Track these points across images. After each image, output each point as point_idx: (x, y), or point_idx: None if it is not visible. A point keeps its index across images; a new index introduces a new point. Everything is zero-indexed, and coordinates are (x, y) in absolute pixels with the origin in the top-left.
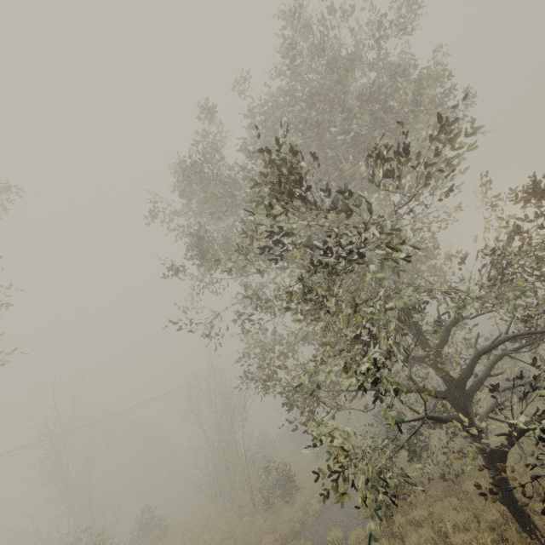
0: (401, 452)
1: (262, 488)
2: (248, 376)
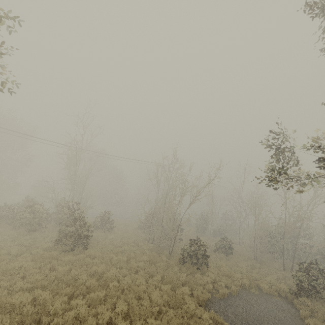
0: (312, 302)
1: (184, 249)
2: (279, 173)
